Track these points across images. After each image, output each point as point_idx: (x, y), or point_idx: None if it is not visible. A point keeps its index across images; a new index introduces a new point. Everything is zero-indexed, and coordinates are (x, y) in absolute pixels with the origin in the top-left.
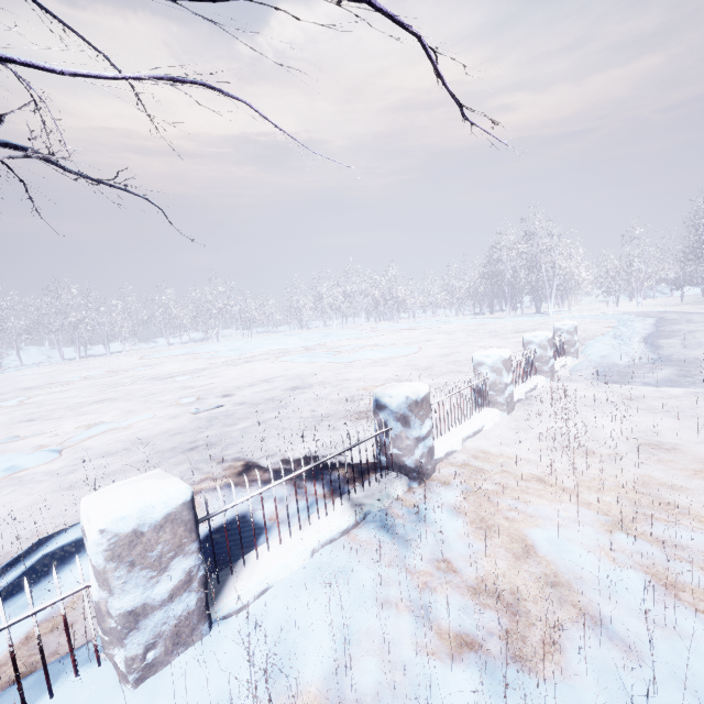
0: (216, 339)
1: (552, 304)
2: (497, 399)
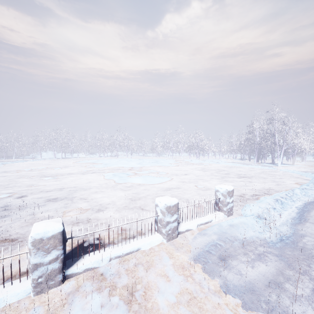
0: (120, 156)
1: (280, 160)
2: (30, 277)
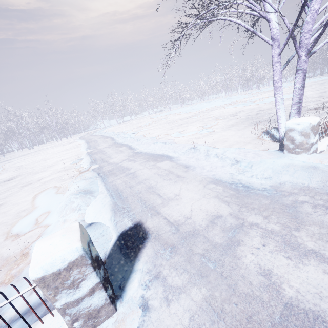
0: (166, 110)
1: None
2: None
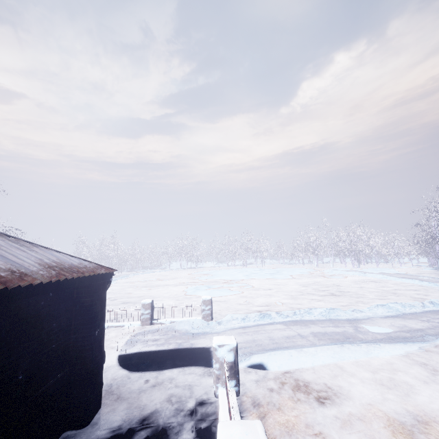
0: (253, 265)
1: None
2: None
